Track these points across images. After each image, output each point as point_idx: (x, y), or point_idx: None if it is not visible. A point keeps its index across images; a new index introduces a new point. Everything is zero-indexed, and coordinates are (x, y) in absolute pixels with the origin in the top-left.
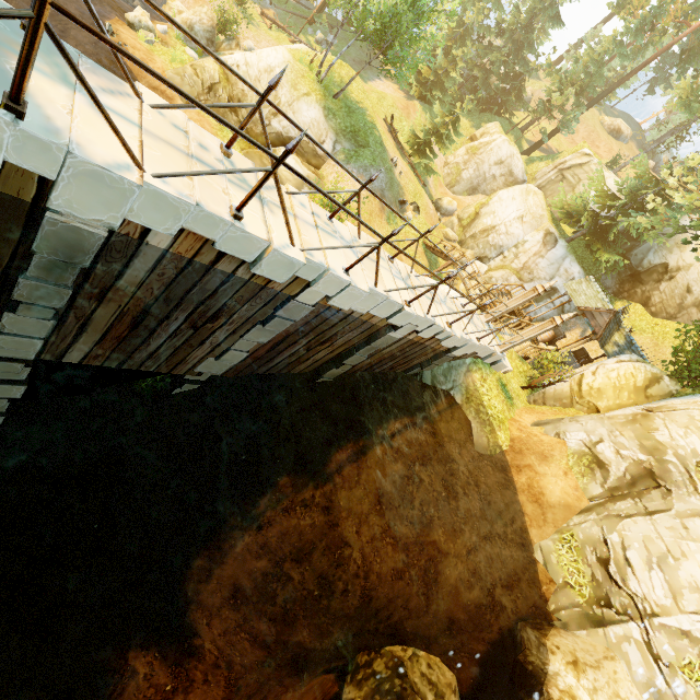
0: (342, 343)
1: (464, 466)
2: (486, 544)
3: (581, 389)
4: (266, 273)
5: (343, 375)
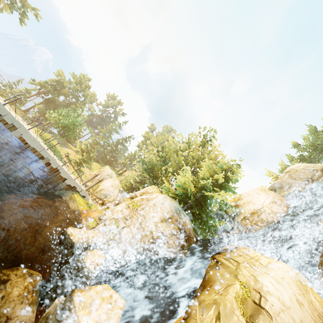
0: (23, 162)
1: (63, 211)
2: (65, 224)
3: None
4: (6, 119)
5: (21, 181)
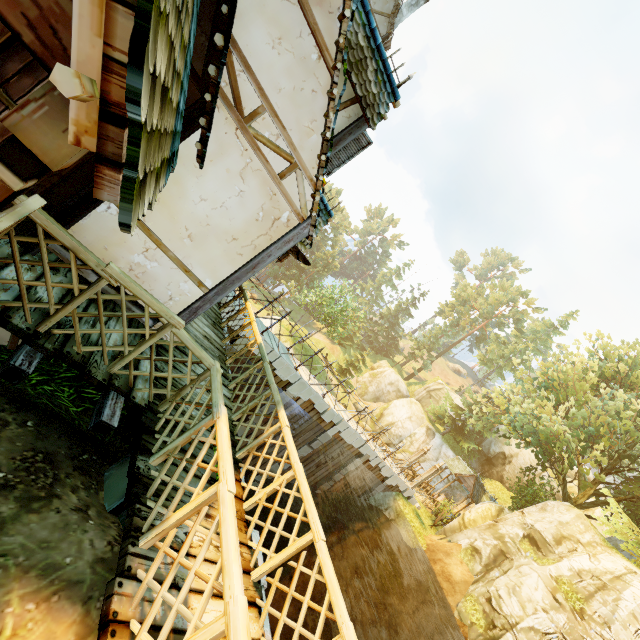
0: (333, 465)
1: (402, 557)
2: (423, 606)
3: (464, 521)
4: (324, 417)
5: (327, 491)
